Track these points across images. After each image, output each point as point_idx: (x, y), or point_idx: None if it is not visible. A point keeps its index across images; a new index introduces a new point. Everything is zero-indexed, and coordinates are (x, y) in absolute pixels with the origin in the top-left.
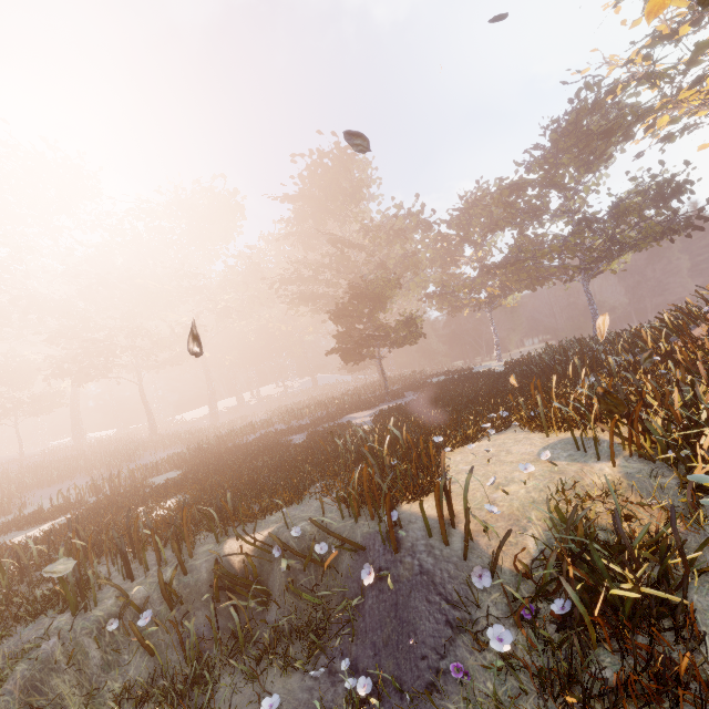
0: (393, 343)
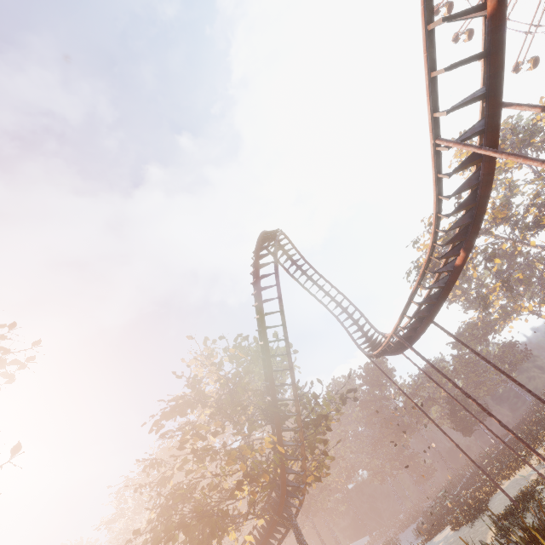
0: (484, 416)
